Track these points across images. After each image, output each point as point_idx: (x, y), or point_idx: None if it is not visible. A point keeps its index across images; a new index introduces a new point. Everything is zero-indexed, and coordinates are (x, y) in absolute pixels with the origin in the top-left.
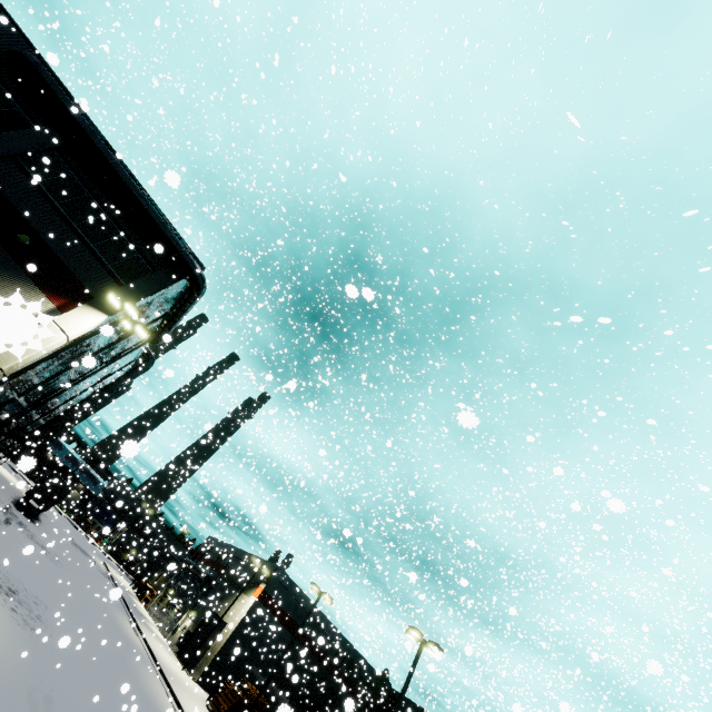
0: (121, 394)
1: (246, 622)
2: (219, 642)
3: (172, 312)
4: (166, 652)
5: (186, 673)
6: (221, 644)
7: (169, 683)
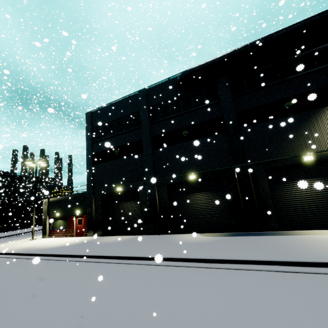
0: None
1: None
2: None
3: None
4: None
5: None
6: None
7: None
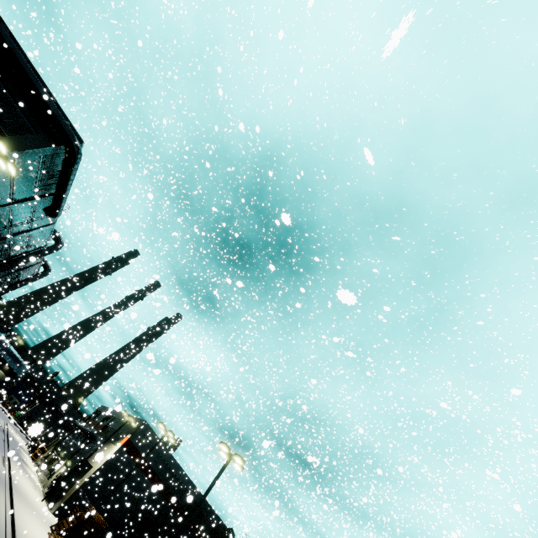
0: (39, 278)
1: (108, 465)
2: (81, 480)
3: (59, 179)
4: (31, 486)
5: (45, 505)
6: (82, 482)
7: (13, 496)
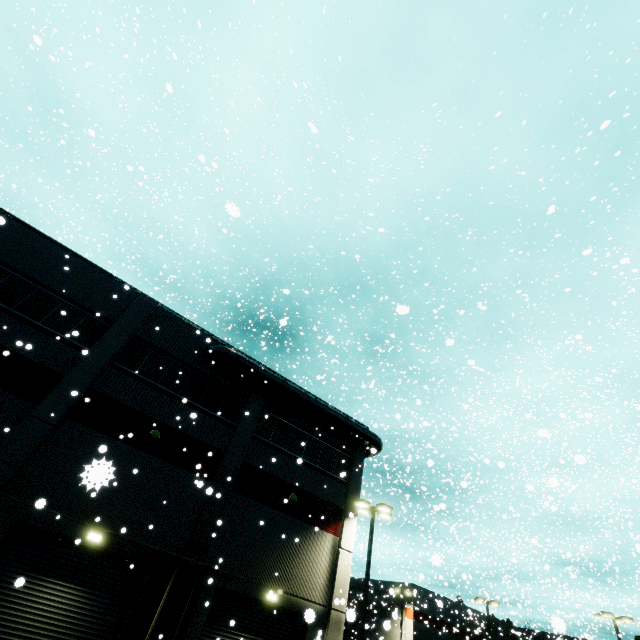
0: None
1: None
2: None
3: None
4: None
5: None
6: None
7: None
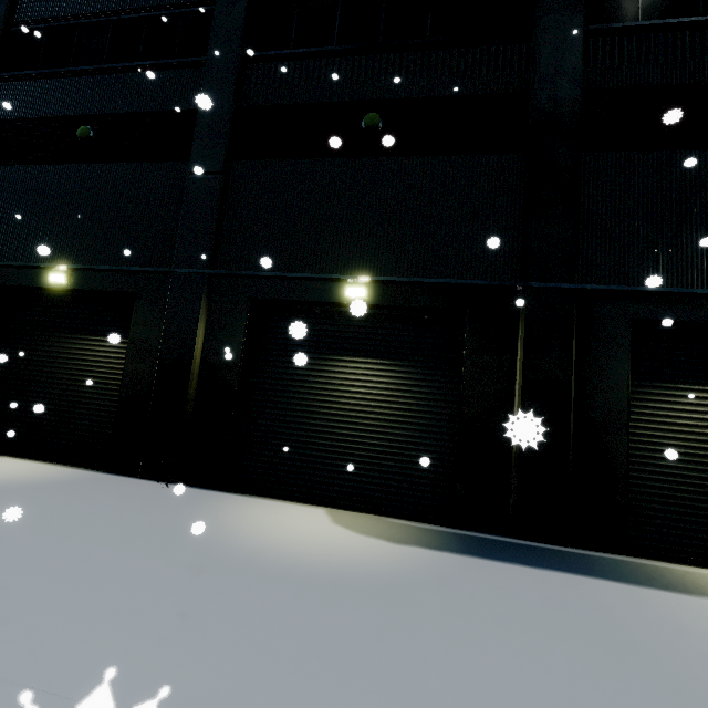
0: None
1: None
2: None
3: None
4: None
5: None
6: None
7: None
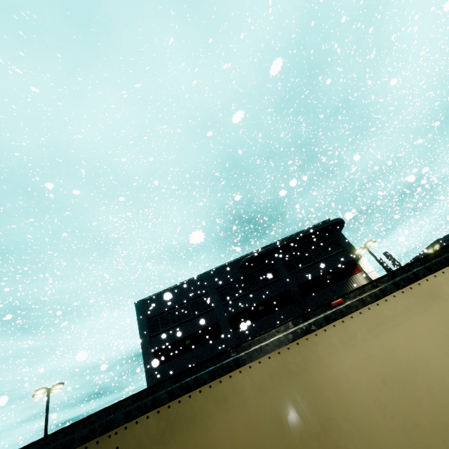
0: None
1: None
2: None
3: None
4: None
5: None
6: None
7: None
